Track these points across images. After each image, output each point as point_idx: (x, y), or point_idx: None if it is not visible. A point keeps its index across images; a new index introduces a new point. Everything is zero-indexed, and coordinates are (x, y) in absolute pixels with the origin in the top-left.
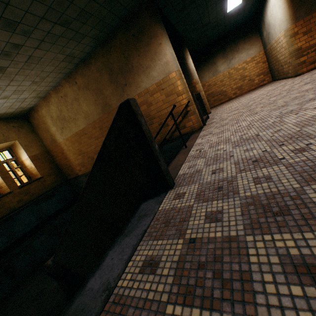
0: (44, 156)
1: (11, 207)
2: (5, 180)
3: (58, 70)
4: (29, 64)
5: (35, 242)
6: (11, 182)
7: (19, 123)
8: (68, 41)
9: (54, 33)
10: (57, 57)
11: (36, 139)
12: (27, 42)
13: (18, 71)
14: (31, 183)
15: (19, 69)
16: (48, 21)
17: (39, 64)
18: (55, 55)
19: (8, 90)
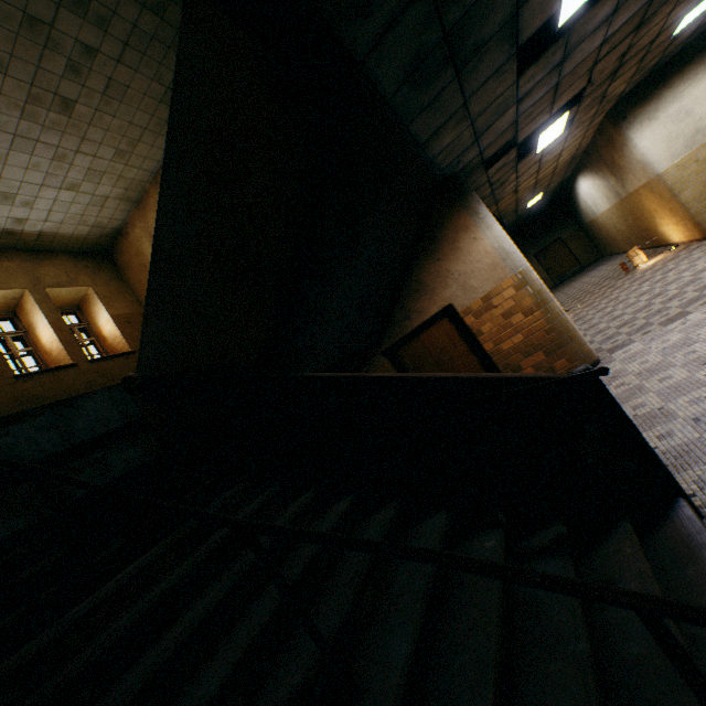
0: (138, 320)
1: (73, 391)
2: (65, 345)
3: (156, 126)
4: (109, 100)
5: (114, 457)
6: (76, 350)
7: (96, 263)
8: (167, 52)
9: (143, 30)
10: (152, 89)
11: (125, 292)
12: (104, 44)
13: (93, 117)
14: (112, 359)
15: (94, 111)
16: (133, 1)
17: (124, 105)
18: (149, 84)
19: (77, 166)
